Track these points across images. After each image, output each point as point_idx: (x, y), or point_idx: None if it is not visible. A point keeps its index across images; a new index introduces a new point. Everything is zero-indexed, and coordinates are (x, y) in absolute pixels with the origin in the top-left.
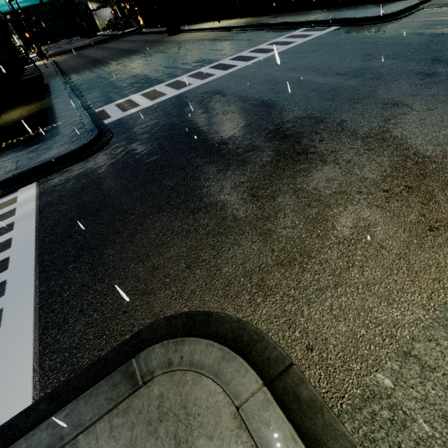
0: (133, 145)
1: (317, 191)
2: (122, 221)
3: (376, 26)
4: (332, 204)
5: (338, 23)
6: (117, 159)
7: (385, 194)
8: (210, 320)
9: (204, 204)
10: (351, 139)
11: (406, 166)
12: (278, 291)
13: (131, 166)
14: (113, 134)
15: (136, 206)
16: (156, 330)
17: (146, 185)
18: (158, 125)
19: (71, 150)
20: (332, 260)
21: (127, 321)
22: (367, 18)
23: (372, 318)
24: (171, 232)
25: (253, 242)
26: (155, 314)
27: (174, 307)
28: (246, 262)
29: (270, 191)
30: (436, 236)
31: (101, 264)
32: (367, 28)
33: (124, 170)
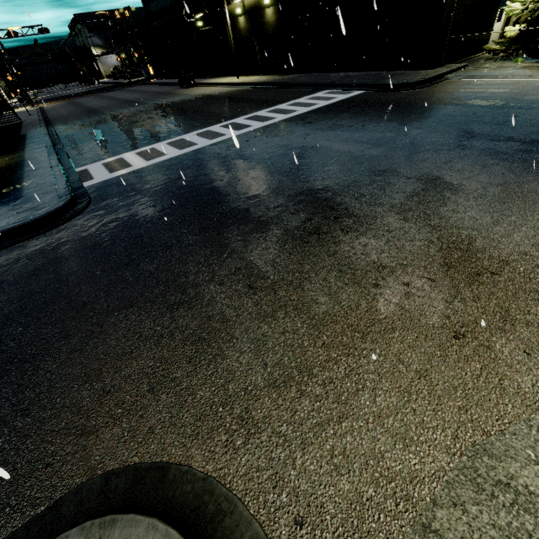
0: (113, 215)
1: (327, 282)
2: (76, 320)
3: (401, 93)
4: (344, 300)
5: (363, 87)
6: (90, 232)
7: (405, 289)
8: (166, 478)
9: (187, 296)
10: (370, 218)
11: (429, 254)
12: (265, 427)
13: (104, 242)
14: (91, 199)
15: (100, 299)
16: (85, 496)
17: (119, 269)
18: (149, 191)
19: (30, 219)
20: (338, 380)
21: (47, 481)
22: (392, 85)
23: (383, 468)
24: (137, 337)
25: (242, 352)
26: (90, 468)
27: (121, 456)
28: (229, 383)
29: (271, 281)
30: (462, 345)
31: (31, 386)
32: (393, 94)
33: (94, 248)
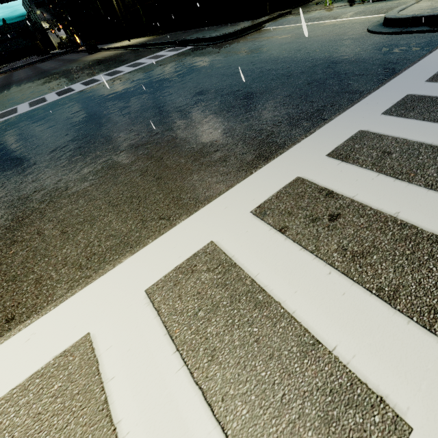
0: None
1: None
2: None
3: (213, 46)
4: None
5: (194, 43)
6: None
7: None
8: None
9: None
10: (2, 191)
11: None
12: None
13: None
14: None
15: None
16: None
17: None
18: None
19: None
20: None
21: None
22: (211, 38)
23: None
24: None
25: None
26: None
27: None
28: None
29: None
30: None
31: None
32: (206, 48)
33: None
